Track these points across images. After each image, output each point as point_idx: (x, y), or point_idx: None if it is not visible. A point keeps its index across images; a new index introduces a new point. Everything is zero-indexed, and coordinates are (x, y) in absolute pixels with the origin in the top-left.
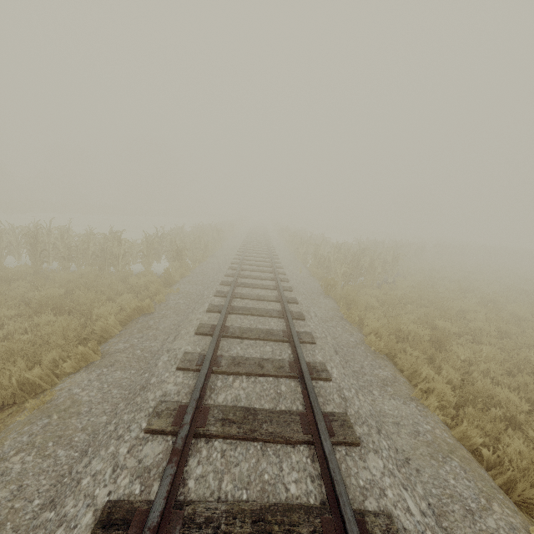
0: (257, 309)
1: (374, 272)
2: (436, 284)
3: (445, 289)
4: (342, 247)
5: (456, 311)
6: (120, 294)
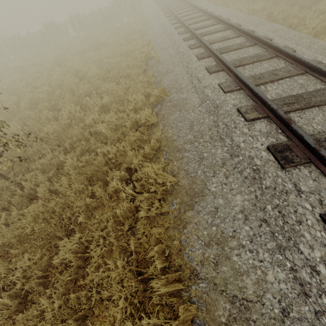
0: (180, 9)
1: None
2: None
3: None
4: None
5: None
6: None
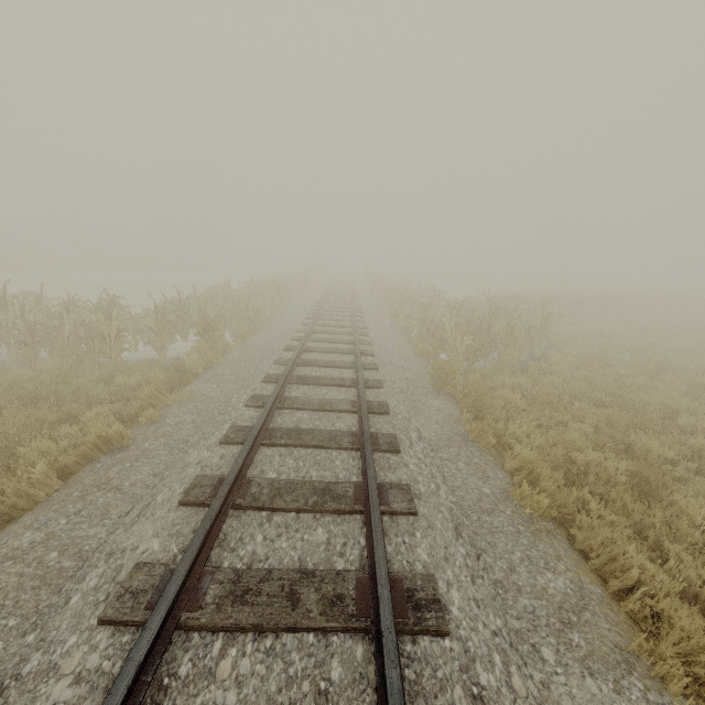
0: (314, 434)
1: (513, 344)
2: (610, 359)
3: (628, 368)
4: (463, 305)
5: (663, 415)
6: (98, 403)
